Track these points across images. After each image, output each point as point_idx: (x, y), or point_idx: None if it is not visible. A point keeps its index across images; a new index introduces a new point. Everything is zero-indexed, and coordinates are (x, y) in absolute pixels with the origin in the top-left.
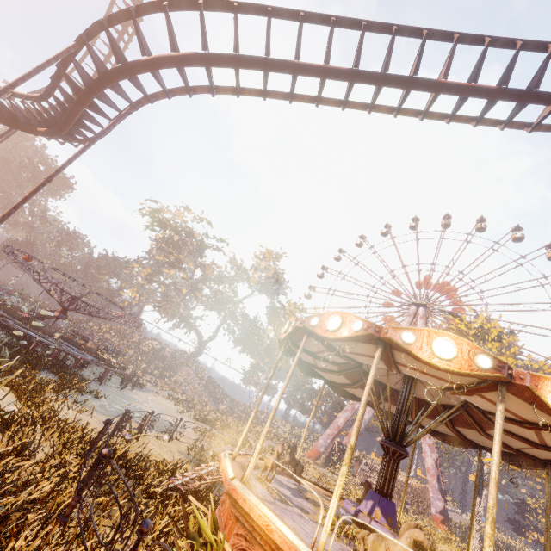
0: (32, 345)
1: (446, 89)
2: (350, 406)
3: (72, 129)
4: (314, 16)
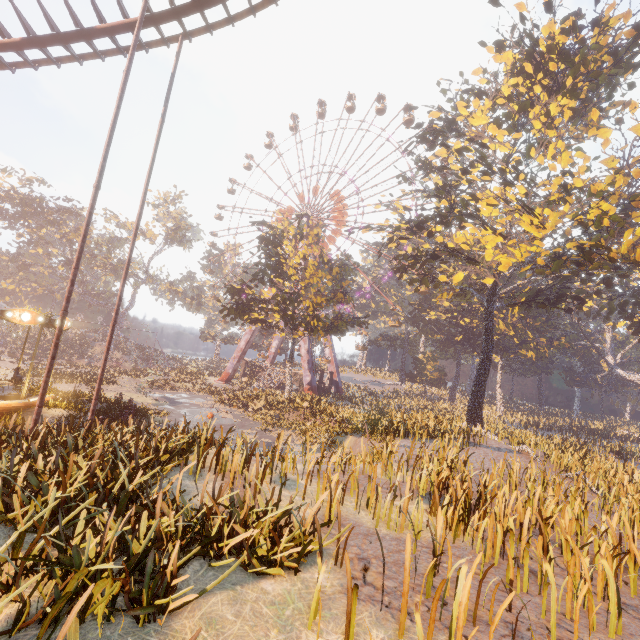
0: None
1: None
2: (248, 330)
3: None
4: None
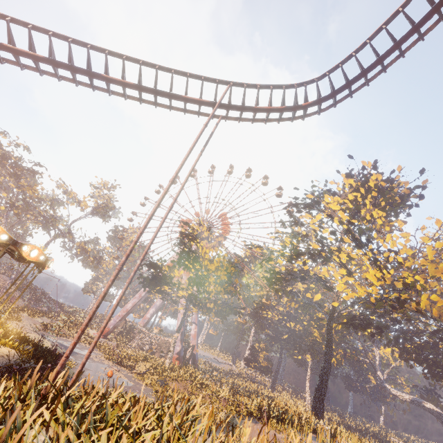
0: None
1: (10, 51)
2: (138, 295)
3: None
4: None
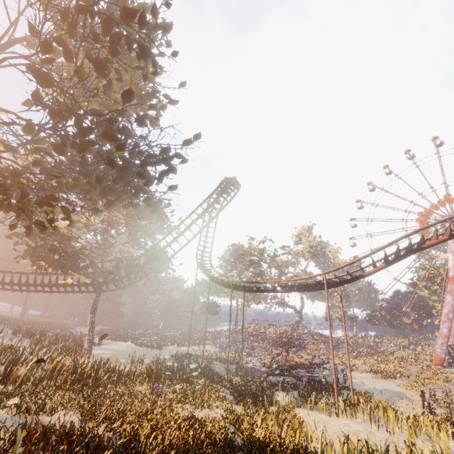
0: (322, 381)
1: None
2: (445, 318)
3: (300, 288)
4: (425, 228)
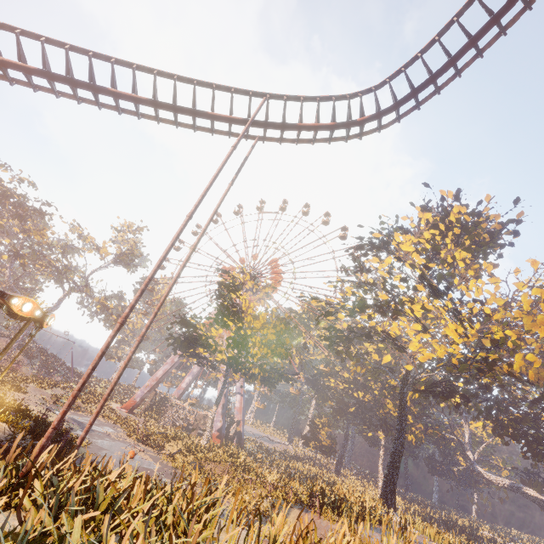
0: None
1: None
2: (171, 360)
3: None
4: None
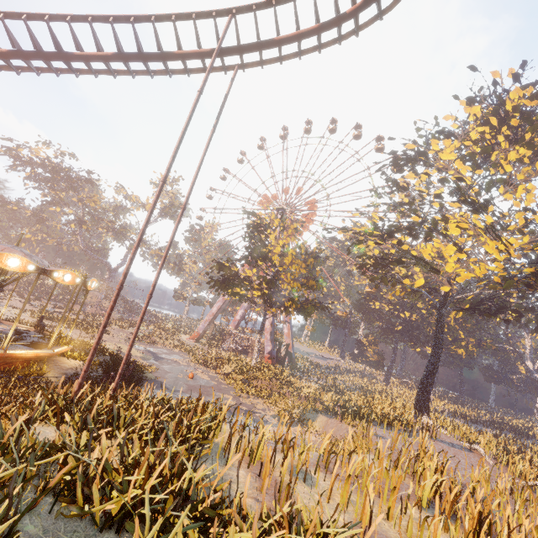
0: None
1: None
2: (221, 298)
3: None
4: None
